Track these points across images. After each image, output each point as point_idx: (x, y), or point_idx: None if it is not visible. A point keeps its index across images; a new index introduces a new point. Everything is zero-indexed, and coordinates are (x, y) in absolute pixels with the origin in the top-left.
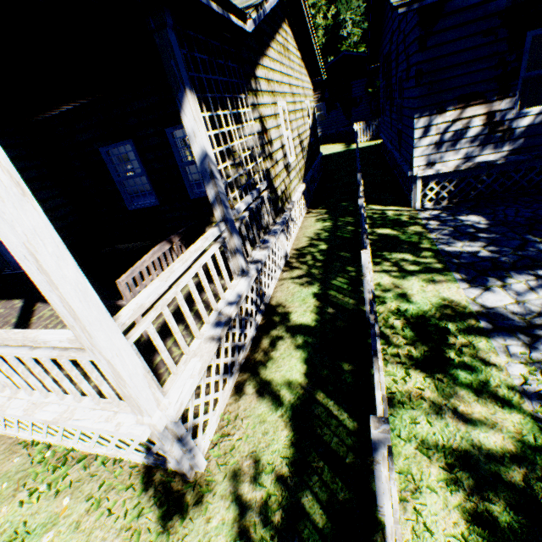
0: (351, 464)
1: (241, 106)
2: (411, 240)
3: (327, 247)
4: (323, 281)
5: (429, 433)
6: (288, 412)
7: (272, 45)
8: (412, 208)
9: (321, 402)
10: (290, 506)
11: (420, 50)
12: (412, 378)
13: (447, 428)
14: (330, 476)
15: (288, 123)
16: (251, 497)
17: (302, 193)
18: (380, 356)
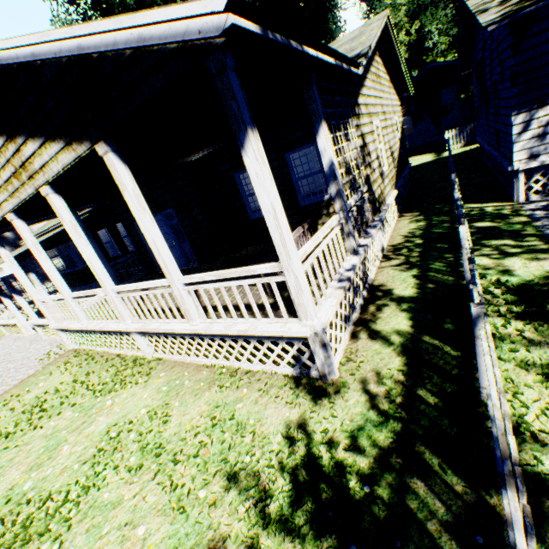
0: (456, 374)
1: (347, 128)
2: (512, 229)
3: (422, 242)
4: (420, 266)
5: (527, 357)
6: (399, 348)
7: (367, 76)
8: (515, 202)
9: (427, 342)
10: (407, 394)
11: (514, 55)
12: (511, 325)
13: (545, 354)
14: (439, 380)
15: (381, 137)
16: (376, 390)
17: (394, 199)
18: (477, 278)
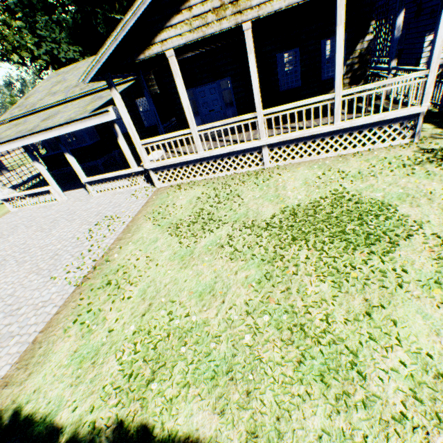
0: None
1: (367, 26)
2: None
3: None
4: None
5: None
6: (433, 129)
7: None
8: None
9: None
10: None
11: None
12: None
13: None
14: None
15: None
16: None
17: None
18: None
